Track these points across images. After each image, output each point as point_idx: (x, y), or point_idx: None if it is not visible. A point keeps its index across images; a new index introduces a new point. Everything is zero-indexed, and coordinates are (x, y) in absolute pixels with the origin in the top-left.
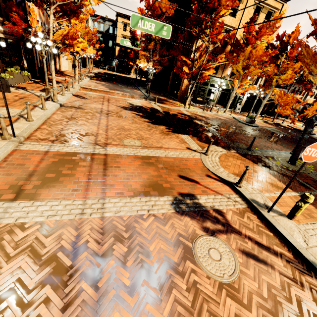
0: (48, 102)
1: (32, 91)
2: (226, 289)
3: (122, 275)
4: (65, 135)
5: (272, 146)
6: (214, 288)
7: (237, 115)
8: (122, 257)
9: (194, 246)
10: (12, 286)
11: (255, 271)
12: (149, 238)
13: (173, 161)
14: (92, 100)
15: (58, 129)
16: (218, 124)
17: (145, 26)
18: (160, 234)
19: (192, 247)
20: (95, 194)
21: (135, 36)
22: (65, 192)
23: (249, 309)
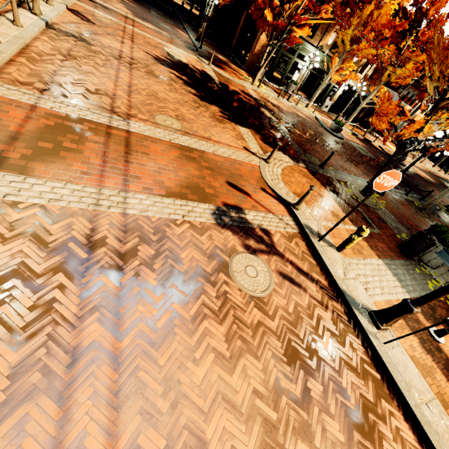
0: (22, 12)
1: None
2: (255, 301)
3: (147, 275)
4: (61, 85)
5: (351, 169)
6: (243, 299)
7: (321, 115)
8: (148, 259)
9: (231, 261)
10: (15, 268)
11: (287, 291)
12: (181, 245)
13: (223, 162)
14: (103, 30)
15: (48, 70)
16: (293, 122)
17: None
18: (195, 243)
19: (229, 262)
20: (114, 184)
21: None
22: (70, 174)
23: (273, 319)
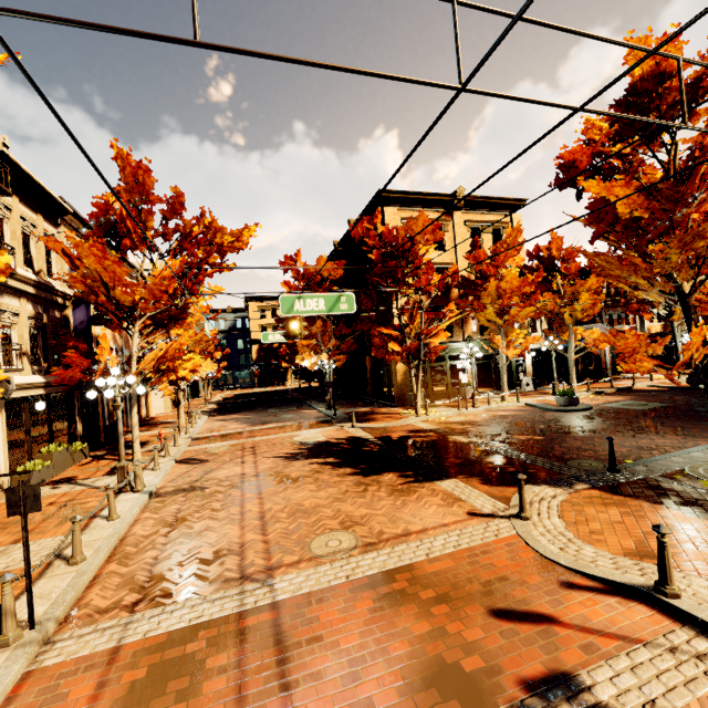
0: (122, 497)
1: (89, 480)
2: None
3: None
4: (164, 576)
5: (657, 443)
6: None
7: (531, 397)
8: None
9: None
10: None
11: None
12: None
13: (454, 567)
14: (219, 461)
15: (146, 562)
16: (505, 428)
17: (308, 306)
18: None
19: None
20: None
21: (289, 324)
22: None
23: None
